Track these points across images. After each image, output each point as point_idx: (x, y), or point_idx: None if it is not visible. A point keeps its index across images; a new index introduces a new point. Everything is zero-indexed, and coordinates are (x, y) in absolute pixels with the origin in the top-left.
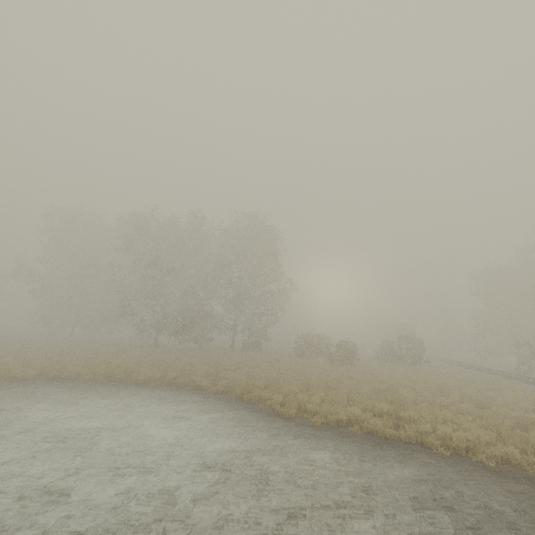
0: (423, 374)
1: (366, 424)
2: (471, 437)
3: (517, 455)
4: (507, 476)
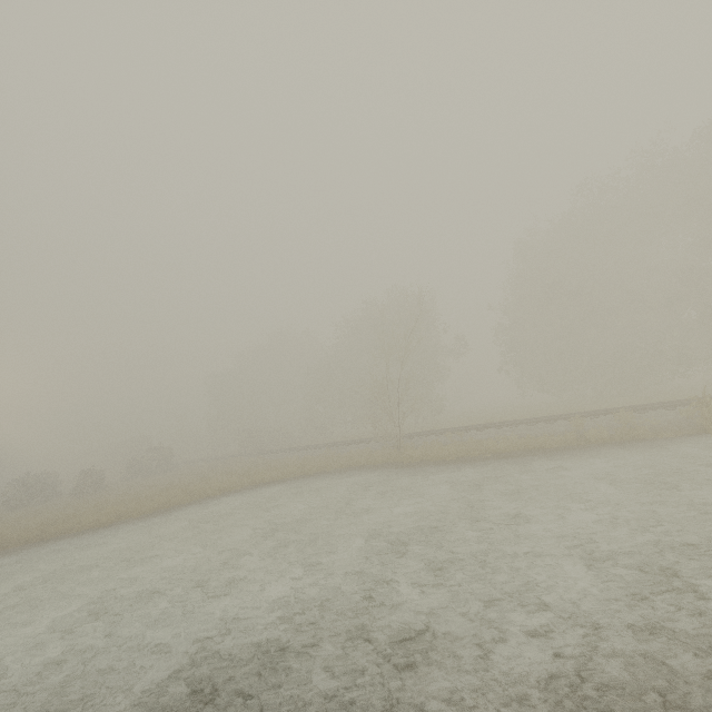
0: (182, 473)
1: (173, 501)
2: (230, 482)
3: (247, 480)
4: (245, 489)
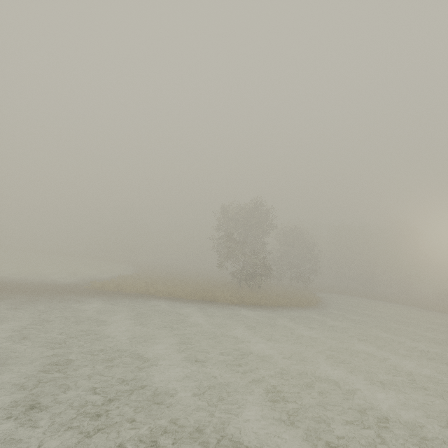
0: None
1: None
2: None
3: None
4: None
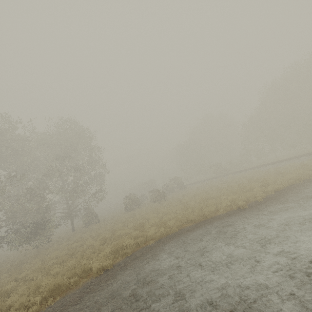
0: (203, 186)
1: (270, 189)
2: (296, 174)
3: (309, 172)
4: None
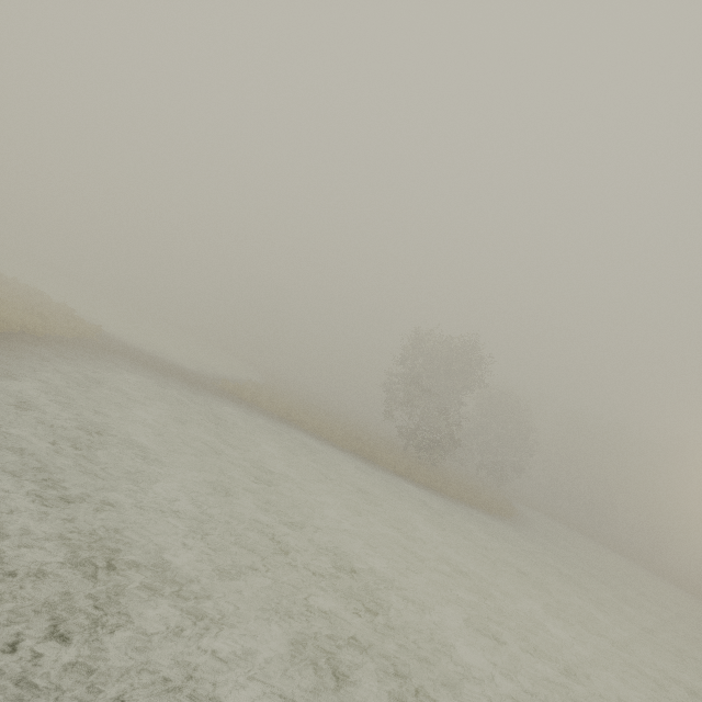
0: None
1: None
2: None
3: None
4: None
